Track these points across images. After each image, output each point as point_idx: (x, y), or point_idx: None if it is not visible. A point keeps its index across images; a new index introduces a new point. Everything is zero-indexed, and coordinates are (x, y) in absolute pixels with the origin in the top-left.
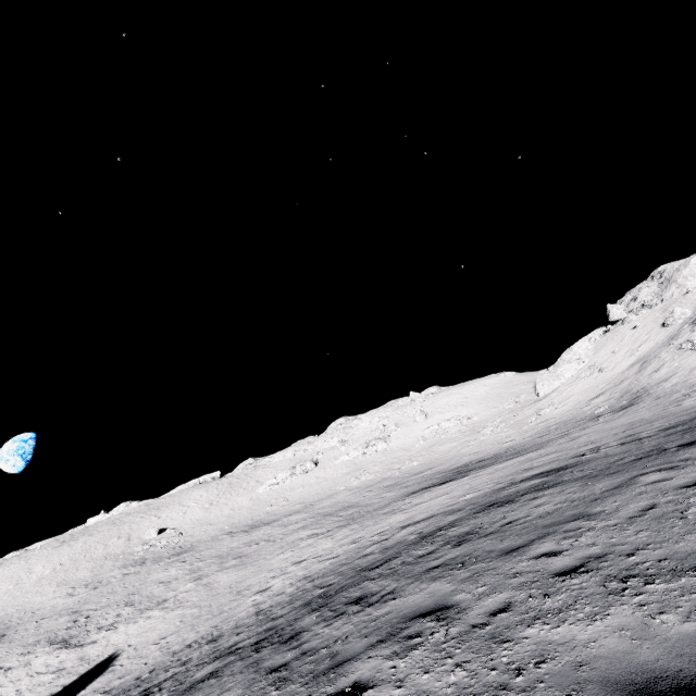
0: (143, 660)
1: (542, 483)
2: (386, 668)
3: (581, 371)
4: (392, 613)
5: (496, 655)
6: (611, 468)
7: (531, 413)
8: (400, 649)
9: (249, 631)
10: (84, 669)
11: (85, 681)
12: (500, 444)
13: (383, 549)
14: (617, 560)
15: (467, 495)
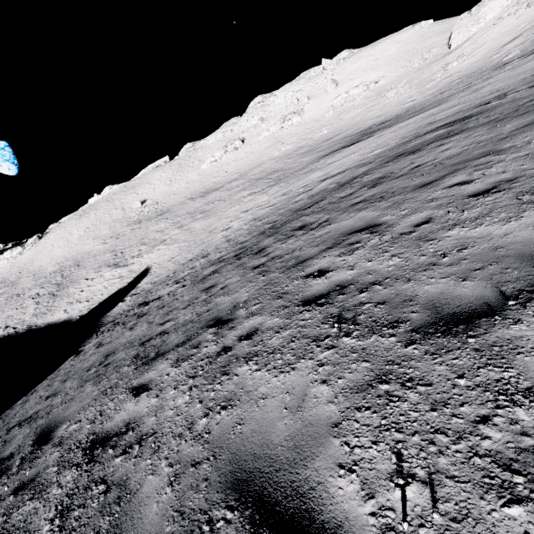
0: (166, 269)
1: (447, 132)
2: (338, 261)
3: (506, 9)
4: (331, 233)
5: (424, 248)
6: (520, 110)
7: (437, 70)
8: (346, 251)
9: (227, 250)
10: (134, 275)
11: (138, 280)
12: (402, 105)
13: (310, 197)
14: (528, 181)
15: (375, 151)
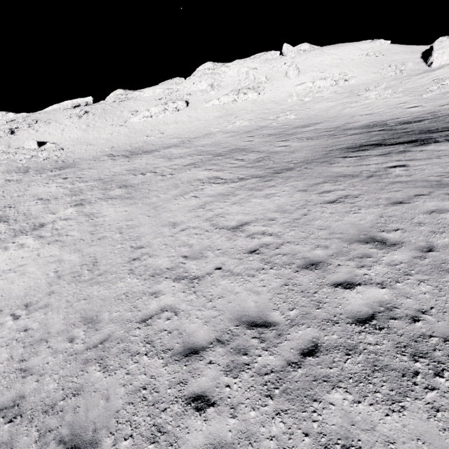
0: None
1: None
2: None
3: None
4: None
5: None
6: None
7: (427, 82)
8: None
9: None
10: None
11: None
12: (402, 108)
13: None
14: None
15: None
